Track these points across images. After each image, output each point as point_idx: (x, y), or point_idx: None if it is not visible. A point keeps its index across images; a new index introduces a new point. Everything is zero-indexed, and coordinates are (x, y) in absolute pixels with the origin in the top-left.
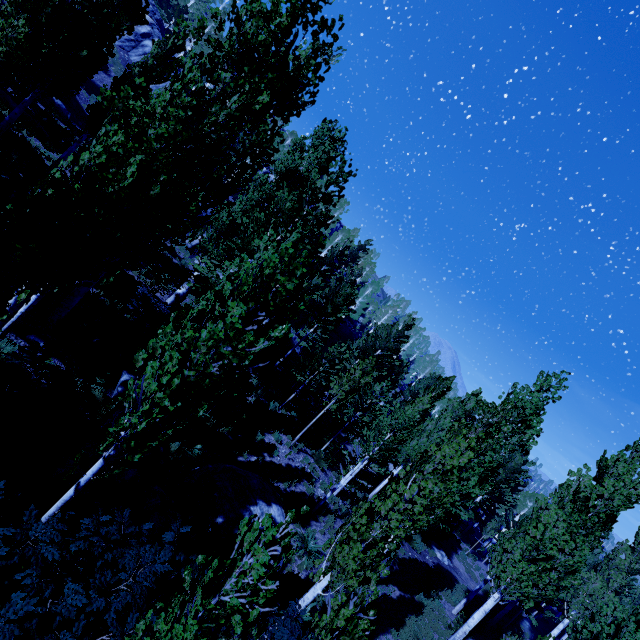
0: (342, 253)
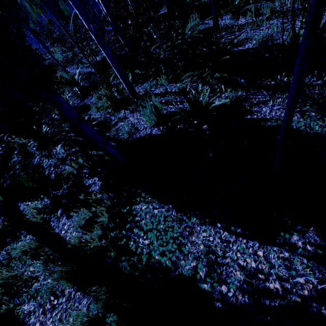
0: None
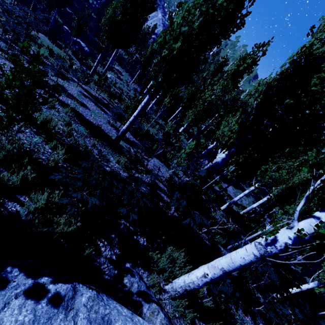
0: (213, 55)
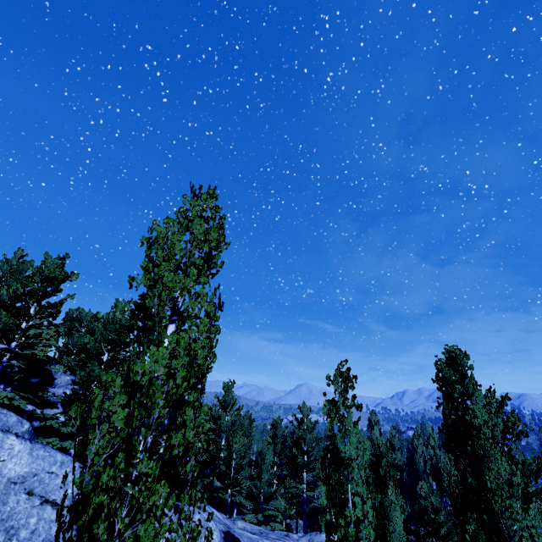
0: None
